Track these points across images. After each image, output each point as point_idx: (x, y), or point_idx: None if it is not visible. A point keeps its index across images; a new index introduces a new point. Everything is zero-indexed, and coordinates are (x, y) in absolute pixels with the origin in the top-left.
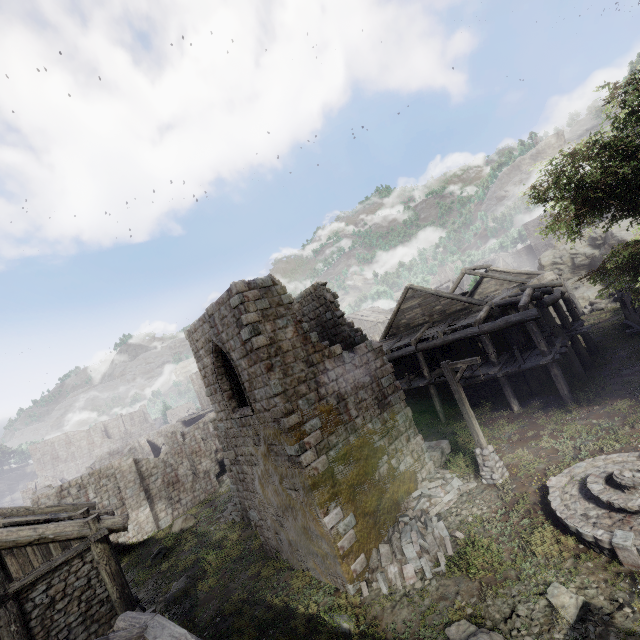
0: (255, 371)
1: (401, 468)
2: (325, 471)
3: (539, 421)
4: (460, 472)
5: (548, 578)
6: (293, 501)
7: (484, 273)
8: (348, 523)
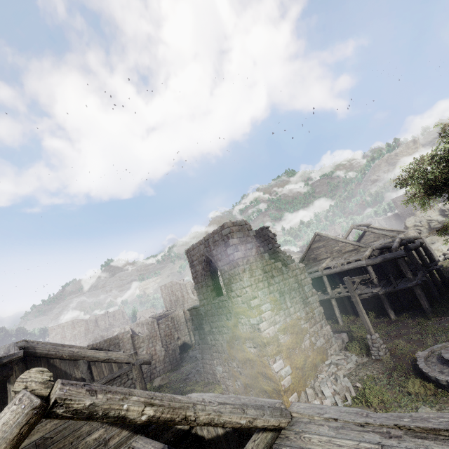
0: (234, 272)
1: (317, 344)
2: (273, 336)
3: (409, 324)
4: (356, 352)
5: (418, 405)
6: (251, 355)
7: (366, 229)
8: (287, 371)
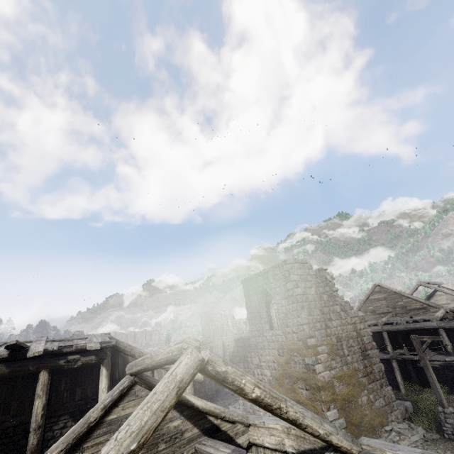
0: (291, 308)
1: (376, 404)
2: (328, 381)
3: None
4: (423, 426)
5: None
6: (302, 397)
7: (437, 287)
8: (341, 423)
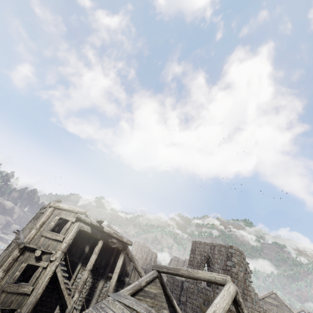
0: None
1: None
2: None
3: None
4: None
5: None
6: None
7: None
8: None
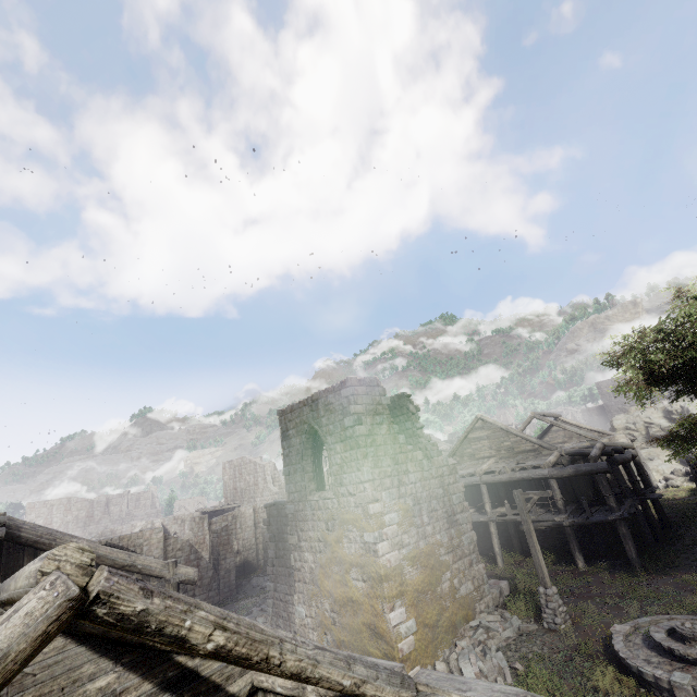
0: (349, 456)
1: (462, 591)
2: (396, 566)
3: (605, 581)
4: (519, 614)
5: None
6: (357, 593)
7: (554, 421)
8: (410, 627)
